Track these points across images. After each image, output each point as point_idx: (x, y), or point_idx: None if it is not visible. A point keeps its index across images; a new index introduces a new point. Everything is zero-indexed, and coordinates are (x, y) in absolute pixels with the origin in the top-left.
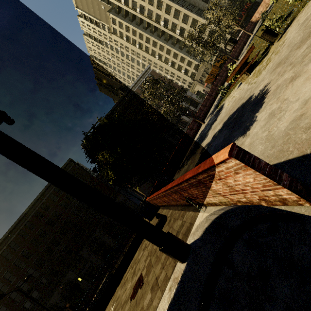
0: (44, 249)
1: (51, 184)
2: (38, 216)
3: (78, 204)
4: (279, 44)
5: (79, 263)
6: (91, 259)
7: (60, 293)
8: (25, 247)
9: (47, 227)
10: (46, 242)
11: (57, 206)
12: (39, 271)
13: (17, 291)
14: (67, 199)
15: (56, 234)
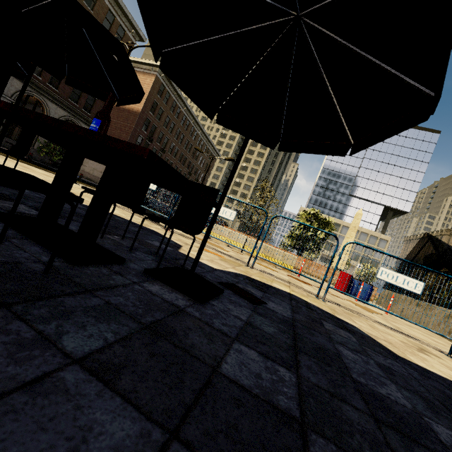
0: None
1: None
2: None
3: None
4: None
5: None
6: None
7: None
8: None
9: None
10: None
11: None
12: None
13: None
14: None
15: None
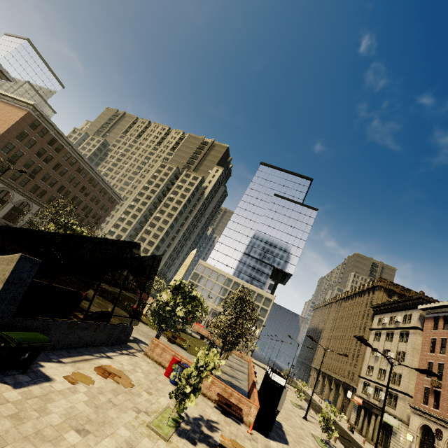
0: None
1: None
2: None
3: None
4: (109, 304)
5: None
6: None
7: None
8: None
9: None
10: None
11: None
12: None
13: None
14: None
15: None
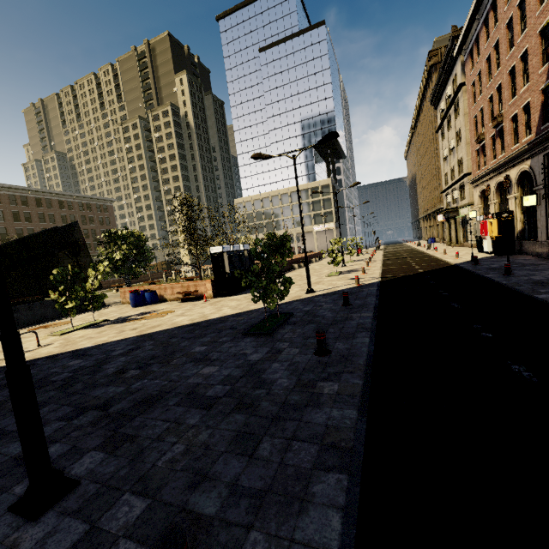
0: None
1: None
2: None
3: None
4: None
5: None
6: None
7: None
8: None
9: None
10: None
11: None
12: None
13: None
14: None
15: None
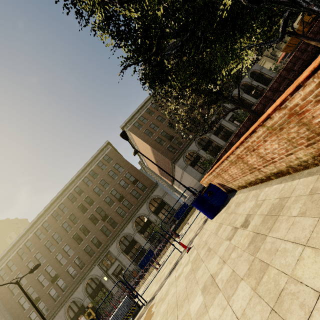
0: (74, 235)
1: (86, 167)
2: (71, 199)
3: (112, 193)
4: None
5: (107, 259)
6: (119, 257)
7: (85, 288)
8: (57, 230)
9: (79, 213)
10: (76, 228)
11: (90, 191)
12: (66, 258)
13: (45, 275)
14: (101, 186)
15: (86, 222)
